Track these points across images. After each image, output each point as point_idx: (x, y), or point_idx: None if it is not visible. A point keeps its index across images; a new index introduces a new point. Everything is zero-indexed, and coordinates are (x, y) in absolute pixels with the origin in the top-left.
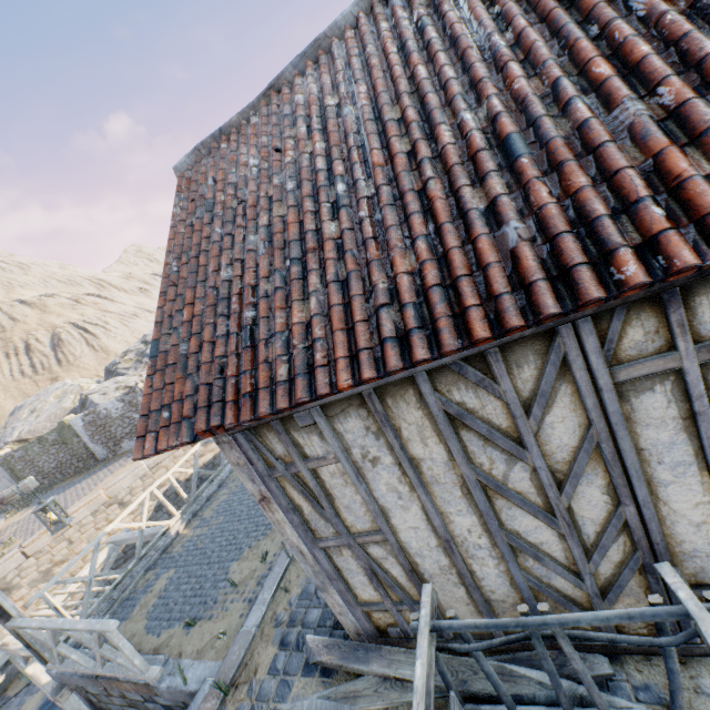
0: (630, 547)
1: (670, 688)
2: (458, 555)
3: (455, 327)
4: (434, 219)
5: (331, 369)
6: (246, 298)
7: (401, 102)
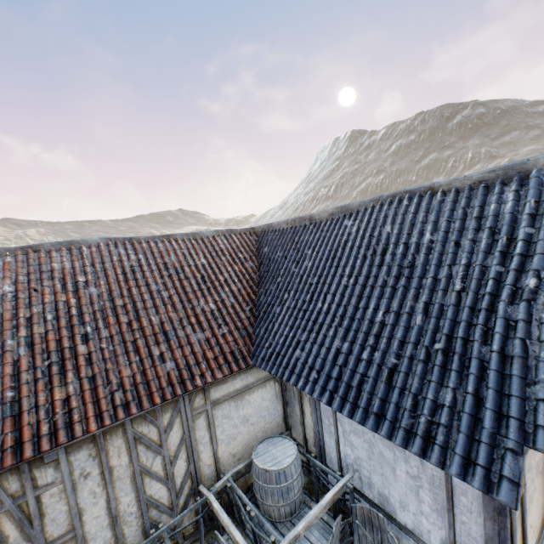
0: (191, 484)
1: (201, 540)
2: (120, 524)
3: (148, 399)
4: (140, 355)
5: (83, 423)
6: (8, 383)
7: (124, 299)
